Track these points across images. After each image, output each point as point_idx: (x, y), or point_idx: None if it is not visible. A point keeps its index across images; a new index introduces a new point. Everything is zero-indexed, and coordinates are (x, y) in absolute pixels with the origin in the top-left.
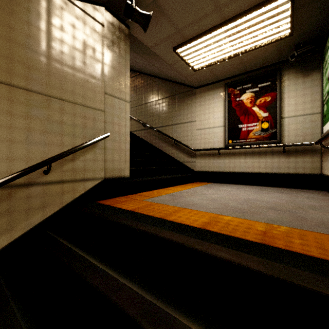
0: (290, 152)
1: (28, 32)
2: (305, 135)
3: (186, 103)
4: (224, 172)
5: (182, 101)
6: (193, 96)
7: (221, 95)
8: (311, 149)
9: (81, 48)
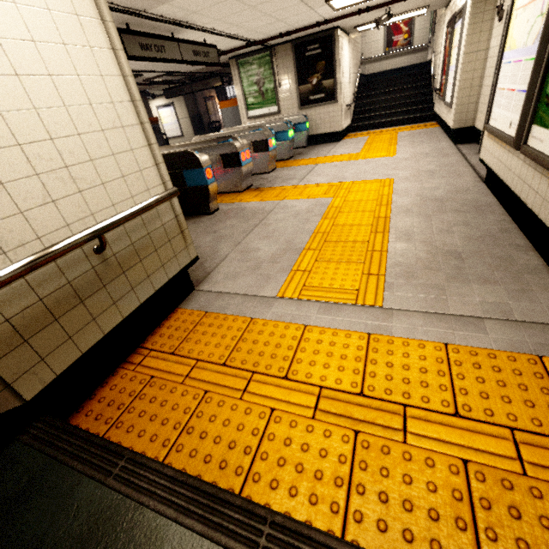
0: (415, 52)
1: None
2: (422, 41)
3: None
4: (383, 71)
5: None
6: None
7: None
8: (424, 49)
9: None
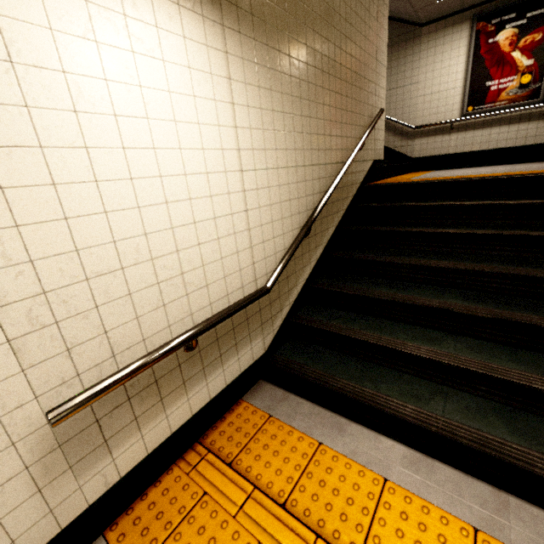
0: None
1: (350, 3)
2: None
3: (404, 53)
4: (456, 153)
5: (396, 50)
6: (415, 41)
7: (465, 35)
8: None
9: (368, 6)
